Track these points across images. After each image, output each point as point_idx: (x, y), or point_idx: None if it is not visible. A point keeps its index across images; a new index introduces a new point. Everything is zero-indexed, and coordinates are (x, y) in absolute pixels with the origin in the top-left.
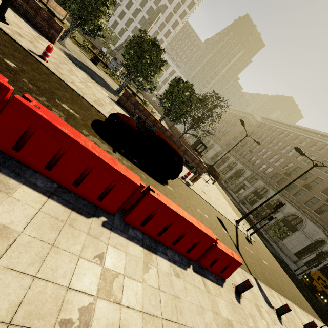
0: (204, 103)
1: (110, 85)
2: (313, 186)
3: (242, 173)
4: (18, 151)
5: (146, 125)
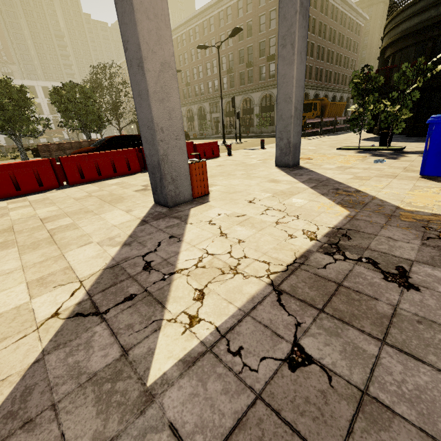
0: (100, 87)
1: None
2: (252, 59)
3: (204, 112)
4: (84, 179)
5: (96, 142)
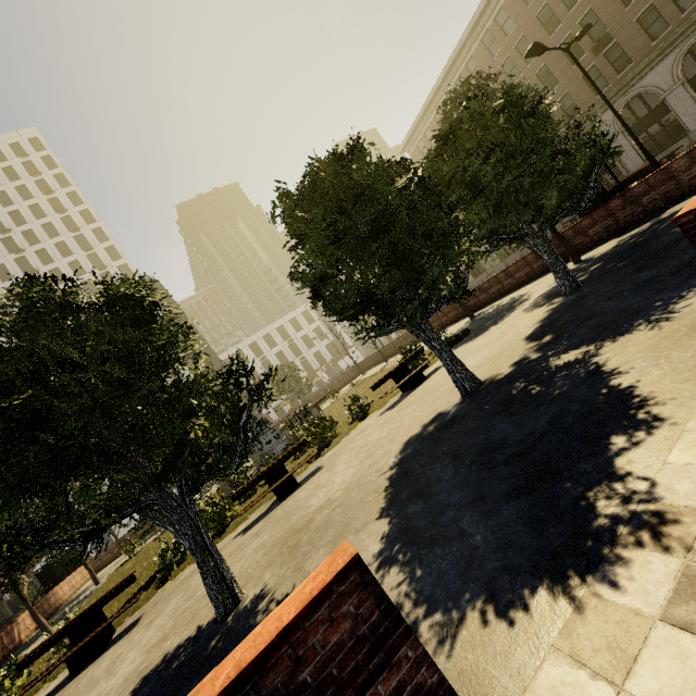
0: None
1: (440, 414)
2: None
3: None
4: None
5: None
